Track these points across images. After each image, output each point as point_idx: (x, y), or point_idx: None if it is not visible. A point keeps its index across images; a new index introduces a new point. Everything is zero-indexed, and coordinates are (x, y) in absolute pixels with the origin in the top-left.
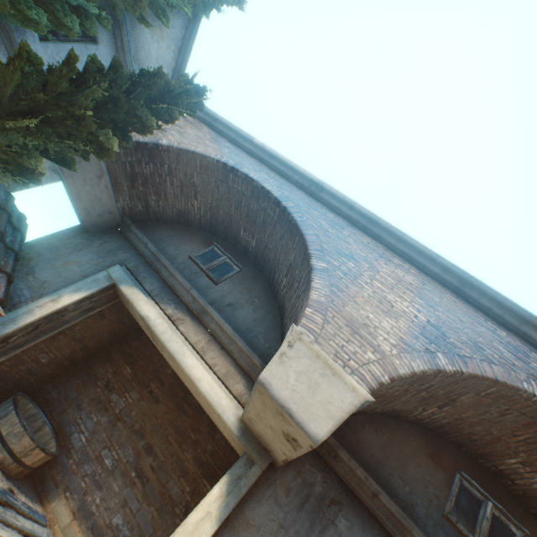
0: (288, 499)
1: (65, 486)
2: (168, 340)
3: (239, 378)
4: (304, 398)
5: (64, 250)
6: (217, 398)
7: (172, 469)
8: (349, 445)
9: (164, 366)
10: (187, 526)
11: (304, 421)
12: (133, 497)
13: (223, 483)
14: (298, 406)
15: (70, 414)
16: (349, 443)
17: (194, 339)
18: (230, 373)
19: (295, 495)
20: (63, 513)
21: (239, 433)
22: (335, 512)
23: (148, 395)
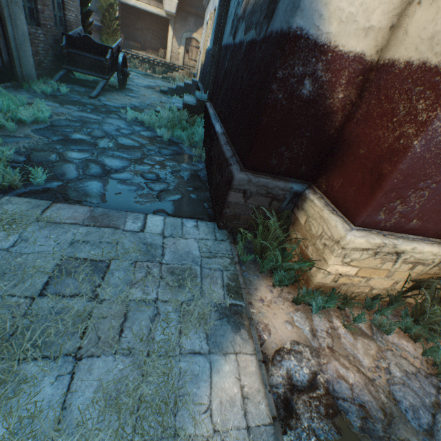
0: (180, 22)
1: (146, 49)
2: (142, 8)
3: (160, 5)
4: (171, 9)
5: (99, 1)
6: (160, 13)
7: (161, 32)
8: (186, 4)
9: (138, 9)
10: (169, 35)
11: (172, 12)
12: (159, 42)
13: (170, 27)
14: (170, 11)
15: (133, 37)
16: (186, 3)
17: (146, 2)
18: (158, 5)
19: (181, 20)
20: (150, 52)
21: (167, 17)
22: (188, 18)
23: (142, 20)
